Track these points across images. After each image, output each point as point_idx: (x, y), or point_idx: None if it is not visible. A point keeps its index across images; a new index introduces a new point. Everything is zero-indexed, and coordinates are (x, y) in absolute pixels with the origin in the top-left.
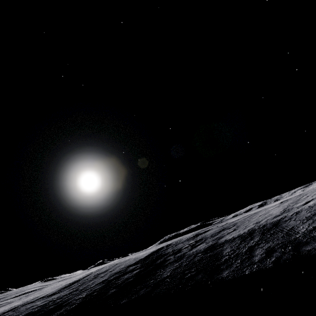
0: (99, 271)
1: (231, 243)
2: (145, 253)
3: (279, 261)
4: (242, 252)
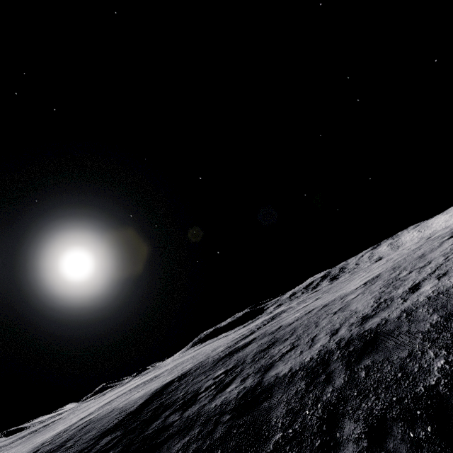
0: (53, 445)
1: (287, 387)
2: (142, 396)
3: None
4: (311, 421)
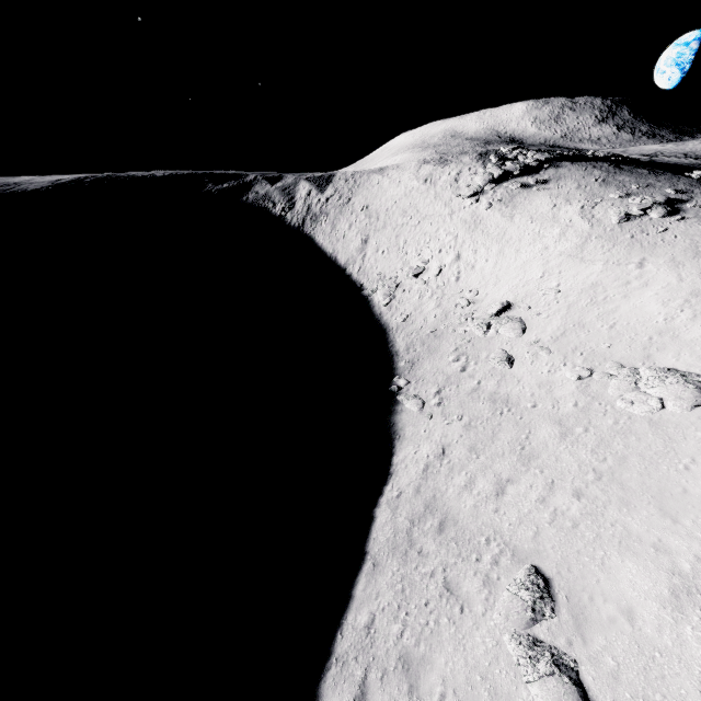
0: None
1: None
2: None
3: (4, 192)
4: None
